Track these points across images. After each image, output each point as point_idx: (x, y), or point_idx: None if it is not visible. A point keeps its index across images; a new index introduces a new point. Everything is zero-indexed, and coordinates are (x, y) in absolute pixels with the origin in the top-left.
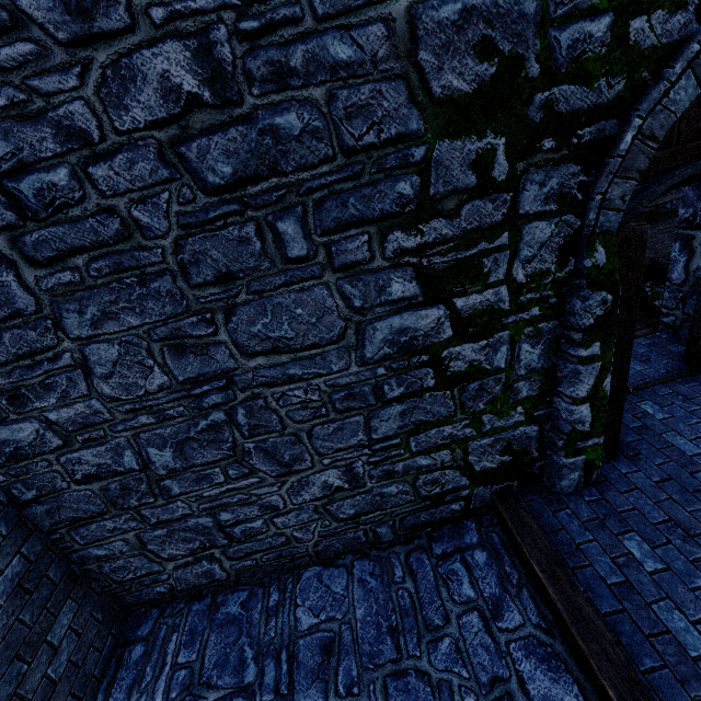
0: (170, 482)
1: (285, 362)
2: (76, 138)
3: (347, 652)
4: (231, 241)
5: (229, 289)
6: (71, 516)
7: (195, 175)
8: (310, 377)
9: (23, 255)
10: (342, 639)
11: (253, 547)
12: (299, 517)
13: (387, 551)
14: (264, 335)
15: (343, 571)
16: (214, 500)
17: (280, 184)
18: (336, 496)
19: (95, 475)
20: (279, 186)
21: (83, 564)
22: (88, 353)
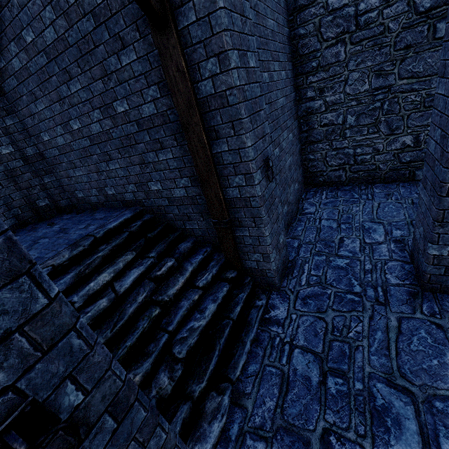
0: (347, 131)
1: (413, 82)
2: (385, 1)
3: (396, 195)
4: (416, 32)
5: (406, 51)
6: (312, 140)
7: (415, 9)
8: (420, 90)
9: (350, 41)
10: (393, 194)
11: (361, 168)
12: (385, 157)
13: (416, 182)
14: (410, 71)
15: (394, 184)
16: (358, 142)
17: (445, 9)
18: (405, 150)
19: (327, 124)
20: (444, 10)
21: (304, 161)
22: (349, 76)
